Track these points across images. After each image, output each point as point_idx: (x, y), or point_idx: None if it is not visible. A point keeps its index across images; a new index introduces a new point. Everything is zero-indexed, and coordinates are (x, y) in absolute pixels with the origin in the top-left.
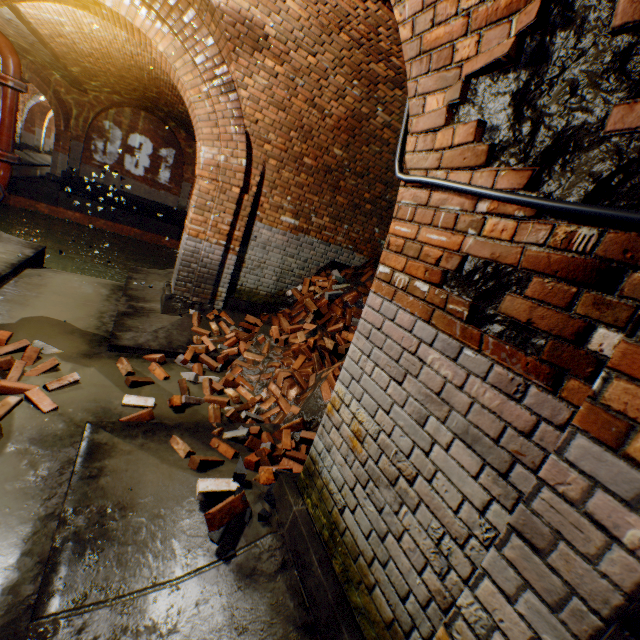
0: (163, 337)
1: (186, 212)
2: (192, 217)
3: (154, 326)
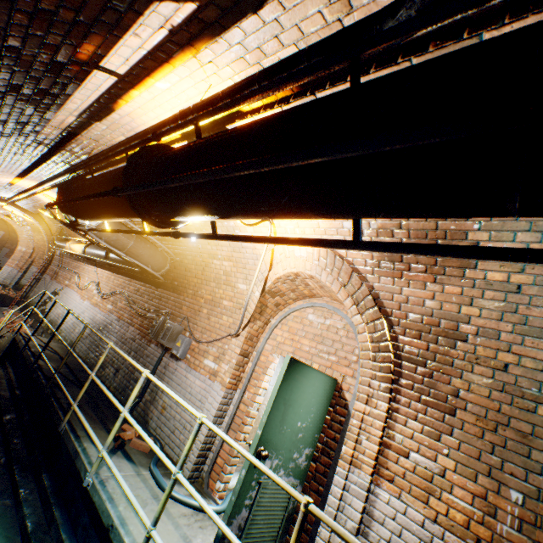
0: None
1: (0, 263)
2: (11, 261)
3: None
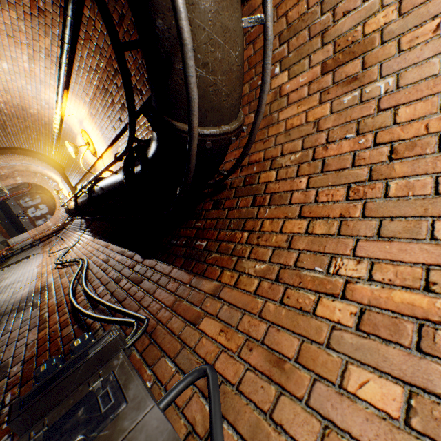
0: None
1: None
2: (33, 230)
3: None
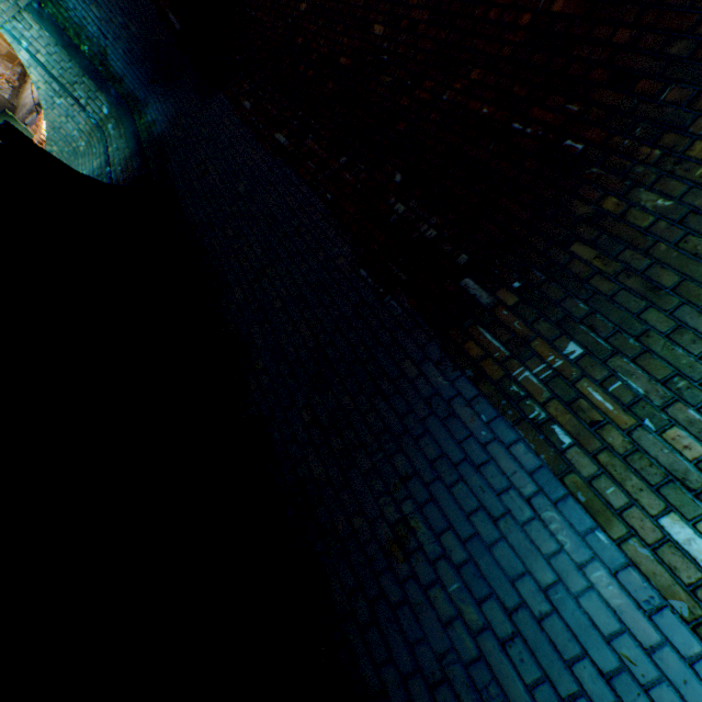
0: None
1: None
2: None
3: None
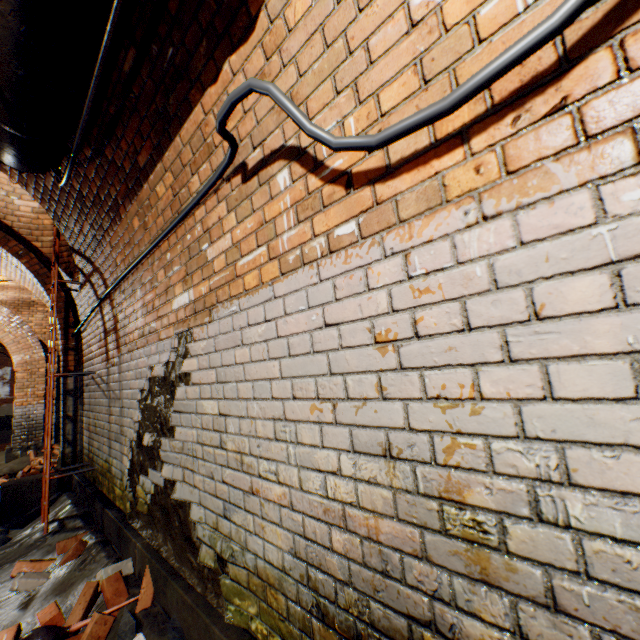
0: (8, 470)
1: None
2: (16, 395)
3: (0, 468)
